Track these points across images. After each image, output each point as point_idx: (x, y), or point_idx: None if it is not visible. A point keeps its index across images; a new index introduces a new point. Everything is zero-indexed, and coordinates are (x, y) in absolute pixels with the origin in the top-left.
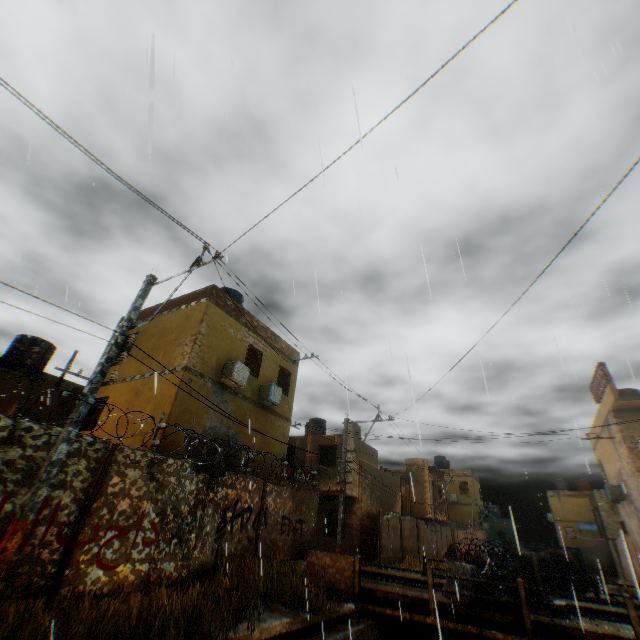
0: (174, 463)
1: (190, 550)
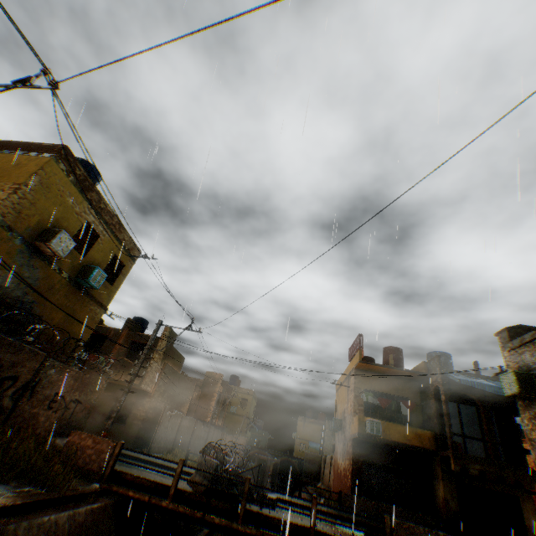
0: None
1: None
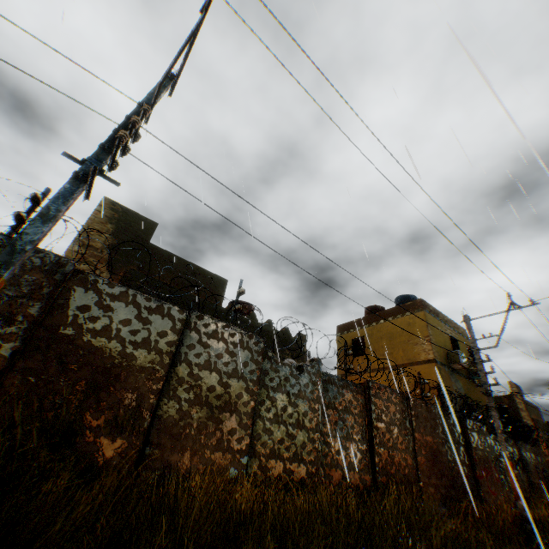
0: (482, 427)
1: (509, 486)
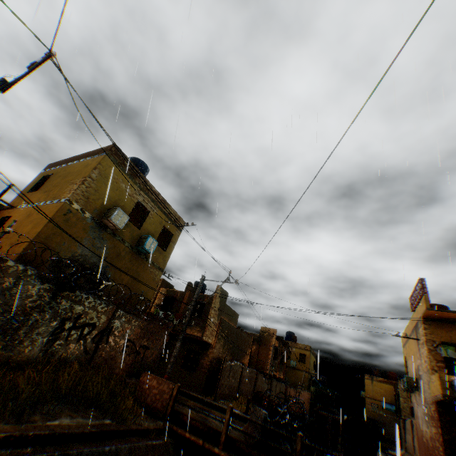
0: (16, 266)
1: (15, 344)
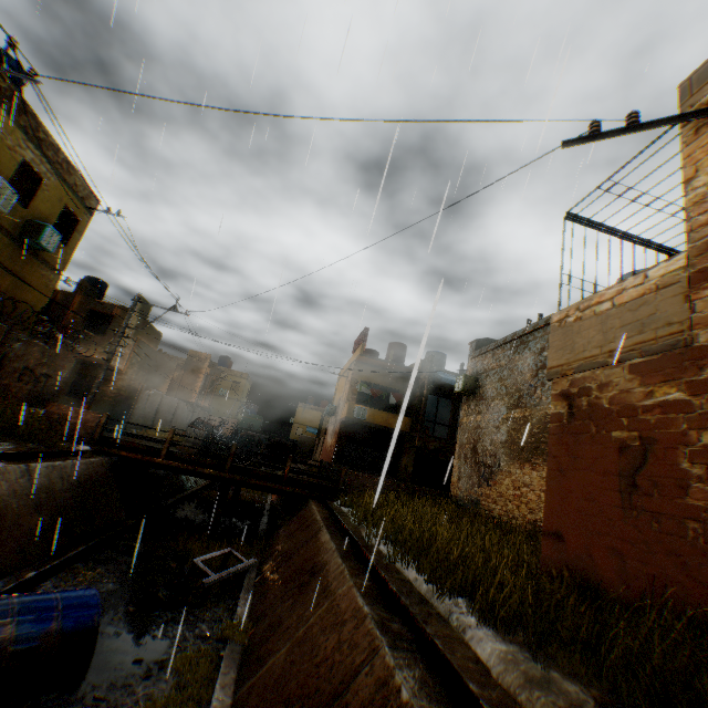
0: None
1: None
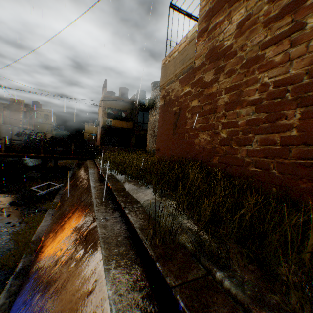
0: None
1: None
